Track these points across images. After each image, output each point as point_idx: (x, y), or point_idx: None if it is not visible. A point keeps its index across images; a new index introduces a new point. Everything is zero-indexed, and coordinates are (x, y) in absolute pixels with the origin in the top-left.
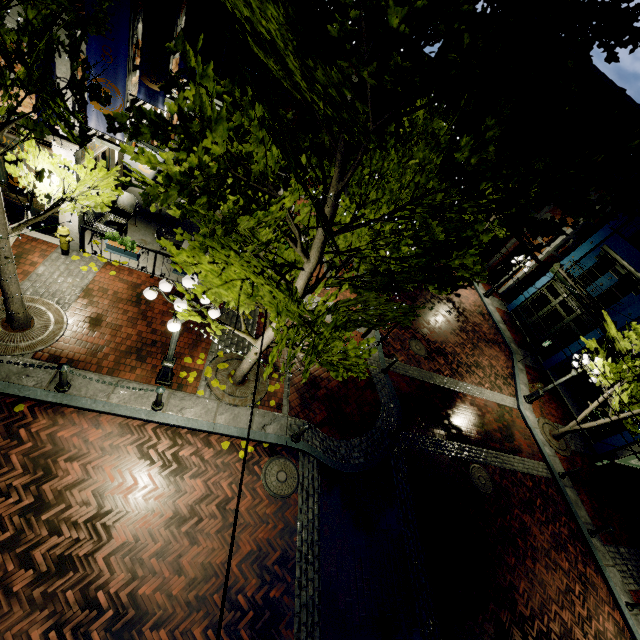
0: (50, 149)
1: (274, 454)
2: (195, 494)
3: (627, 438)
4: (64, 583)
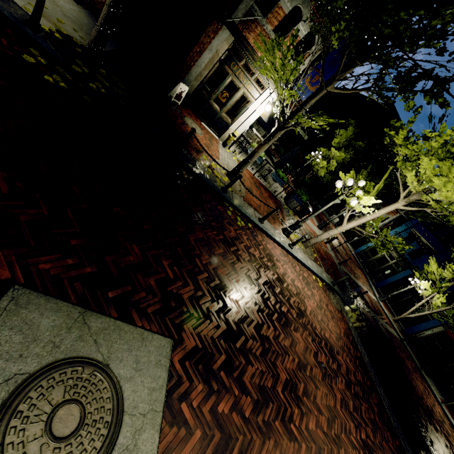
0: (261, 89)
1: (328, 289)
2: (317, 297)
3: (423, 327)
4: (305, 321)
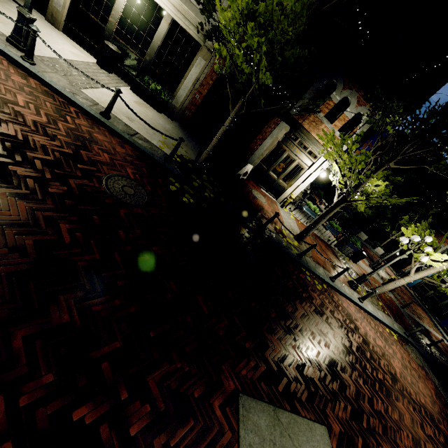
0: (313, 159)
1: (403, 341)
2: (398, 354)
3: None
4: (399, 386)
